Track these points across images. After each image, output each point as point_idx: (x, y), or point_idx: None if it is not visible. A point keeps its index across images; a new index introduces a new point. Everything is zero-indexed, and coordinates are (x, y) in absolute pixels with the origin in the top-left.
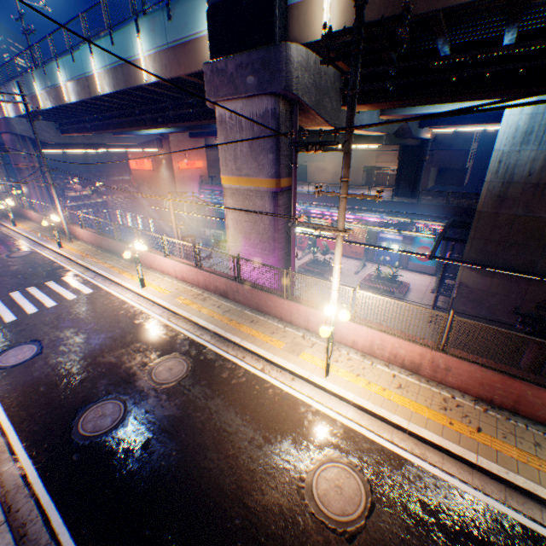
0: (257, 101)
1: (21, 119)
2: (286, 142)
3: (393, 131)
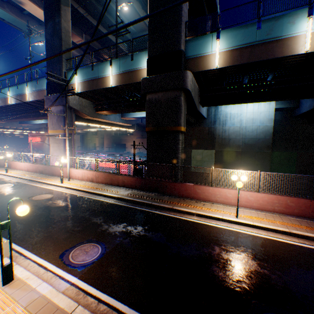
0: (59, 107)
1: None
2: (69, 119)
3: (133, 124)
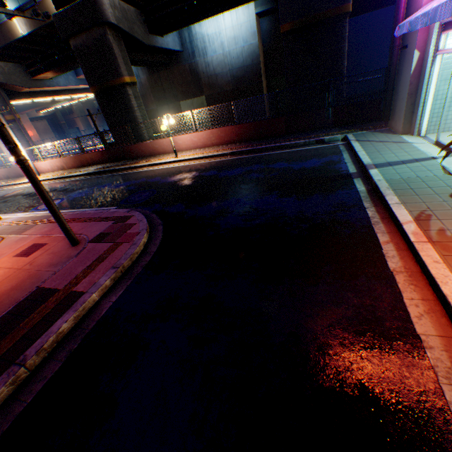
0: None
1: None
2: None
3: None
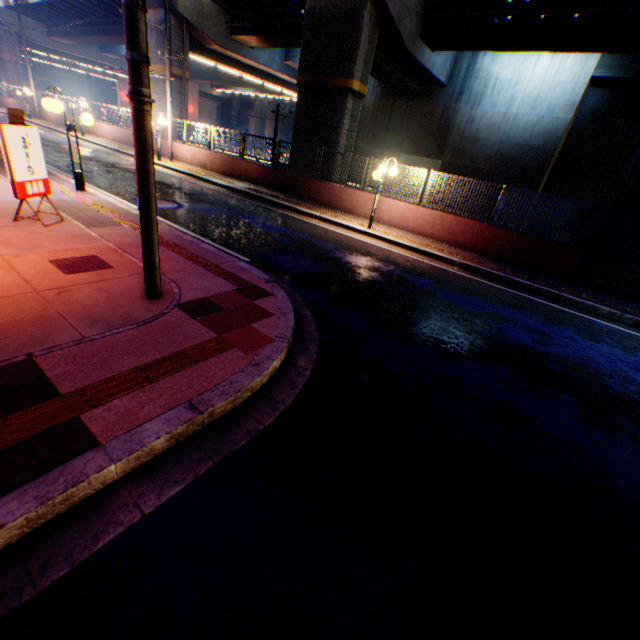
0: (159, 12)
1: (10, 11)
2: (177, 44)
3: None
